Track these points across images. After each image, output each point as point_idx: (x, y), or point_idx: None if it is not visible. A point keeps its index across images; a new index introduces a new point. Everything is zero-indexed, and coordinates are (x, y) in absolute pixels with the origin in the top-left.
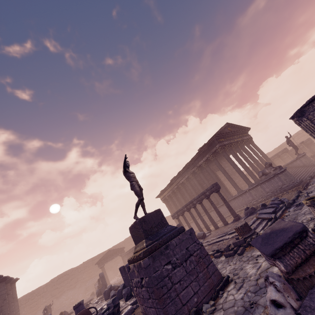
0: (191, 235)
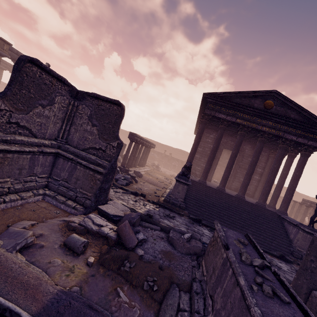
0: None
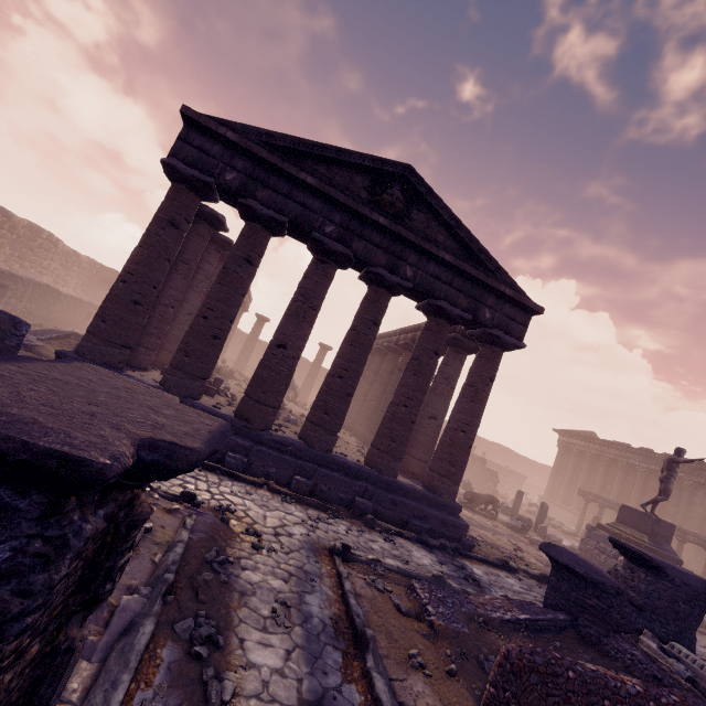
0: None
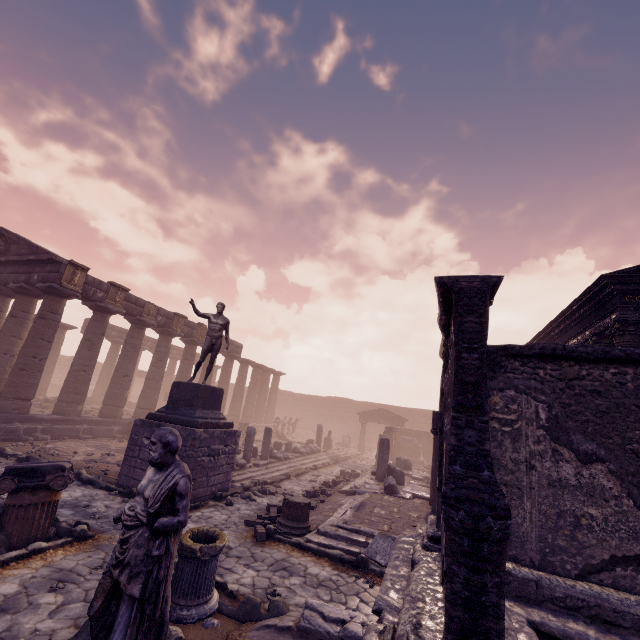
0: (188, 436)
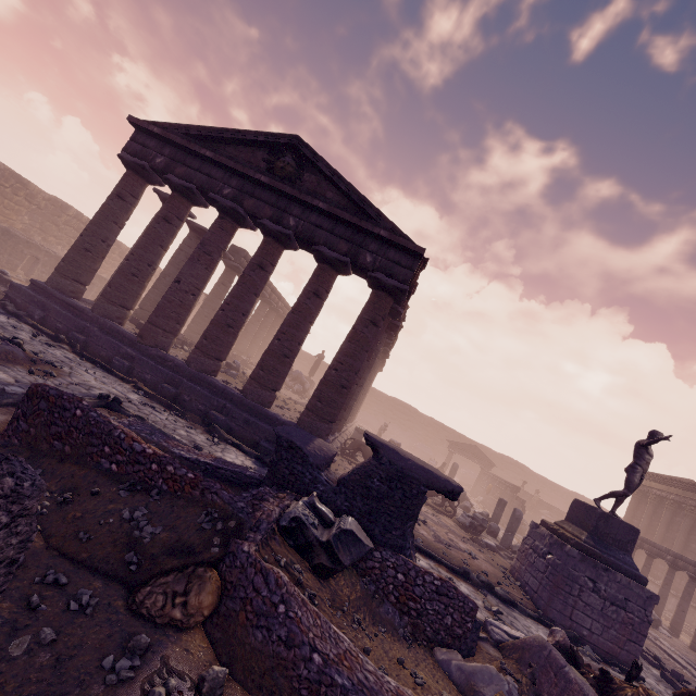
0: (648, 599)
